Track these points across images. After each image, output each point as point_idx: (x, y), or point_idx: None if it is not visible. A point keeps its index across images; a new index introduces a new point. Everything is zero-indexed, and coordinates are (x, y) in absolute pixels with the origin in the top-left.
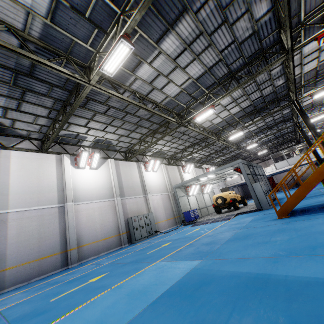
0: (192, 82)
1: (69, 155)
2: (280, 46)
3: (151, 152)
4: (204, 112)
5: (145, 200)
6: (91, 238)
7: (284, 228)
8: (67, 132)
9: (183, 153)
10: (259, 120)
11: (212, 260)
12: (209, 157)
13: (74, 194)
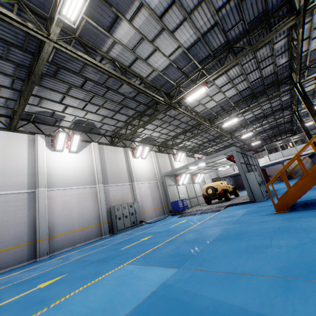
0: (183, 53)
1: (44, 135)
2: (288, 9)
3: (140, 137)
4: (196, 90)
5: (131, 188)
6: (67, 227)
7: (287, 227)
8: (40, 109)
9: (174, 140)
10: (257, 105)
11: (191, 272)
12: (202, 146)
13: (48, 179)
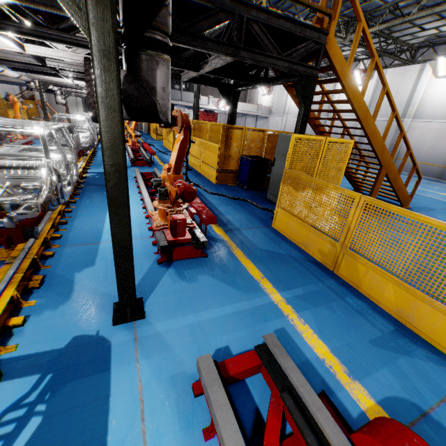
0: None
1: (434, 61)
2: None
3: None
4: None
5: None
6: None
7: None
8: (422, 38)
9: None
10: None
11: None
12: None
13: (417, 110)
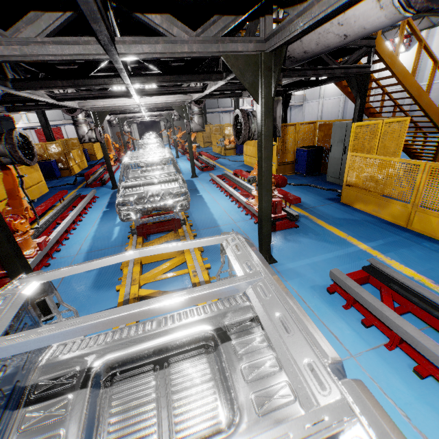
0: None
1: None
2: None
3: None
4: None
5: None
6: None
7: None
8: None
9: None
10: None
11: None
12: None
13: None
